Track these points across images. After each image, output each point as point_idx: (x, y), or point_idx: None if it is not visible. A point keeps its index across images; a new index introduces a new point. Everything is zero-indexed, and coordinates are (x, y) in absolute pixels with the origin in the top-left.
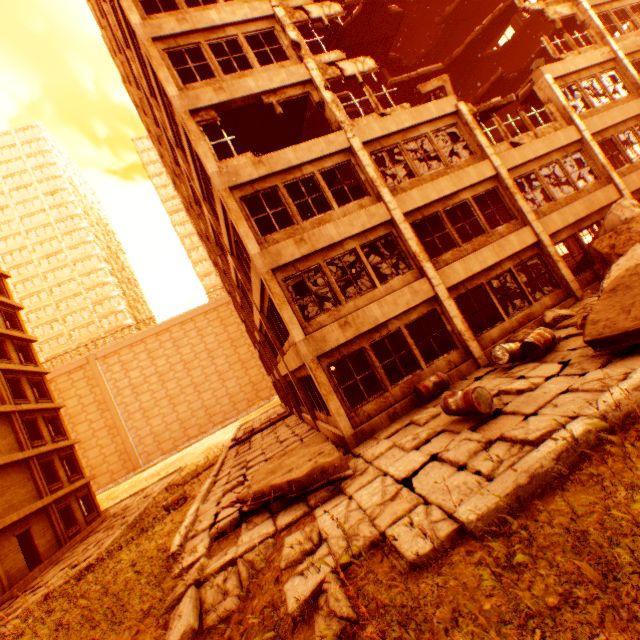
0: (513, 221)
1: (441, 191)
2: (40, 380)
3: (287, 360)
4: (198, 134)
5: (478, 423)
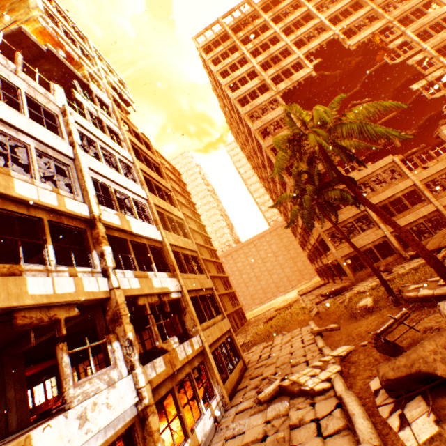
0: (423, 201)
1: (386, 195)
2: (221, 266)
3: (328, 258)
4: None
5: (388, 274)
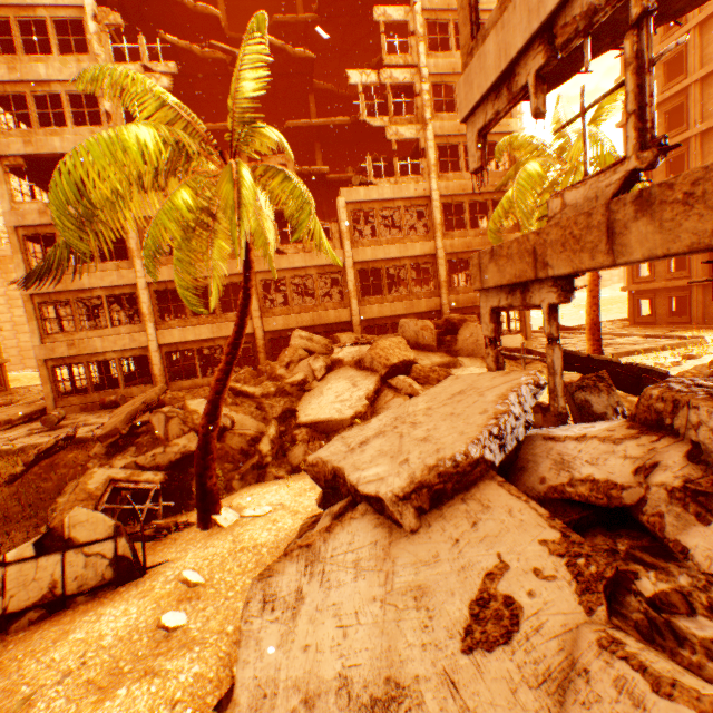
0: None
1: None
2: None
3: None
4: (2, 177)
5: (49, 430)
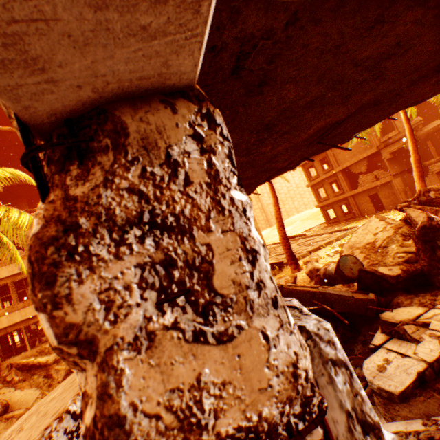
0: None
1: (13, 271)
2: None
3: None
4: None
5: None
